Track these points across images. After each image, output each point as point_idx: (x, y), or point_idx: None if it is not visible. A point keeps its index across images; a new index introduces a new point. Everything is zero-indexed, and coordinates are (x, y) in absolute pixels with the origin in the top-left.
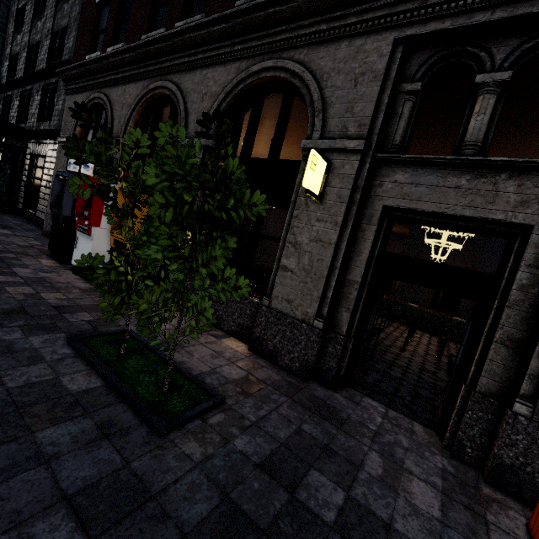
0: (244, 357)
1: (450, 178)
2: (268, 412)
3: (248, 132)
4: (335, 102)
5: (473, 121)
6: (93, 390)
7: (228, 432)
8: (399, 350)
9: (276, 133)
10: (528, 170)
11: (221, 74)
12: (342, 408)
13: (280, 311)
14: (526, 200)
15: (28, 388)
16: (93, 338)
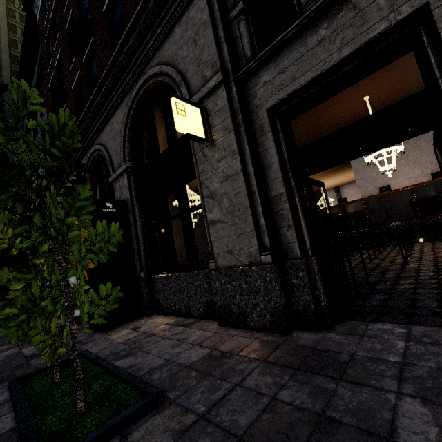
0: (212, 334)
1: (309, 39)
2: (227, 390)
3: (149, 139)
4: (188, 67)
5: None
6: None
7: None
8: (401, 265)
9: (166, 124)
10: None
11: (119, 115)
12: (339, 348)
13: (227, 267)
14: None
15: None
16: (38, 373)
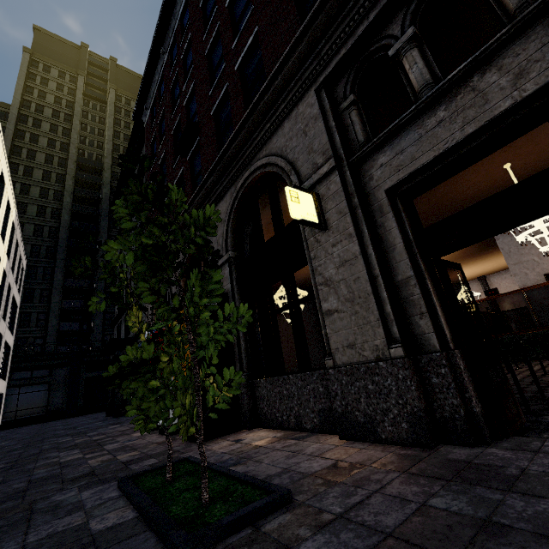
0: (333, 447)
1: (427, 122)
2: (364, 496)
3: (254, 228)
4: (298, 156)
5: (411, 75)
6: (120, 524)
7: (292, 535)
8: None
9: (272, 212)
10: (495, 54)
11: (222, 206)
12: (505, 462)
13: (347, 364)
14: (520, 71)
15: (47, 539)
16: (145, 474)
